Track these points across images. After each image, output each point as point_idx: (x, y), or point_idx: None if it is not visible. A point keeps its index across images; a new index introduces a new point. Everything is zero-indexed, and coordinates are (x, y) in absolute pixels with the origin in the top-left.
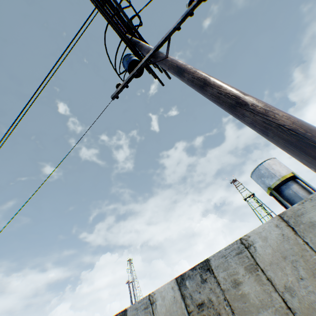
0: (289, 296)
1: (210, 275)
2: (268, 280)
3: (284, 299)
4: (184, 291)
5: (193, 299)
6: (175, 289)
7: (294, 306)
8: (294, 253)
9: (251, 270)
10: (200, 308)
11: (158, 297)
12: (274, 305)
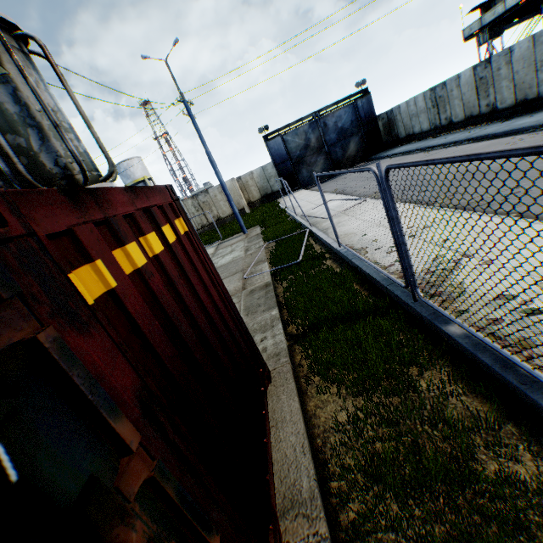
0: None
1: None
2: None
3: None
4: None
5: None
6: None
7: None
8: None
9: None
10: None
11: None
12: None
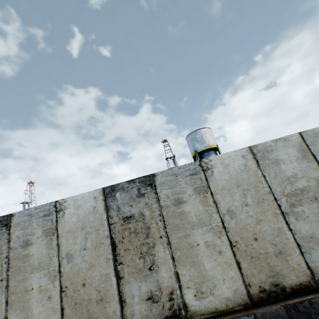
0: (229, 218)
1: (151, 191)
2: (215, 203)
3: (223, 220)
4: (111, 203)
5: (120, 212)
6: (98, 200)
7: (230, 227)
8: (249, 183)
9: (200, 192)
10: (126, 222)
11: (70, 206)
12: (211, 225)
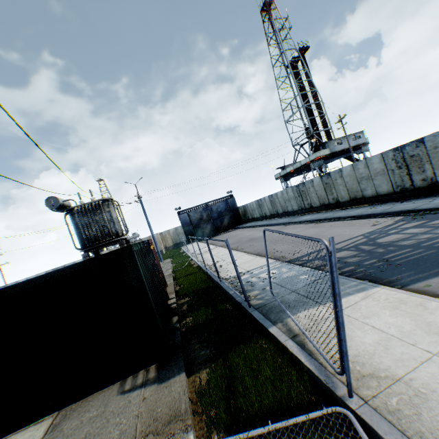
0: None
1: None
2: None
3: None
4: None
5: None
6: None
7: None
8: None
9: None
10: None
11: None
12: None
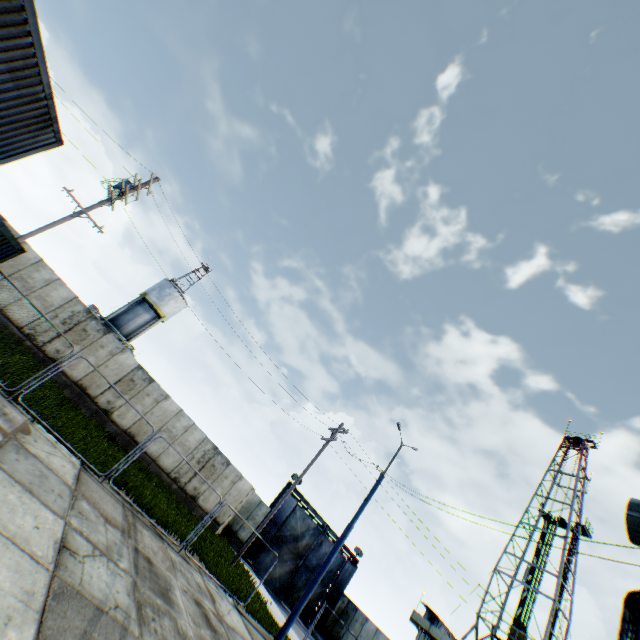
0: None
1: None
2: None
3: None
4: None
5: None
6: None
7: None
8: (23, 262)
9: None
10: None
11: None
12: None
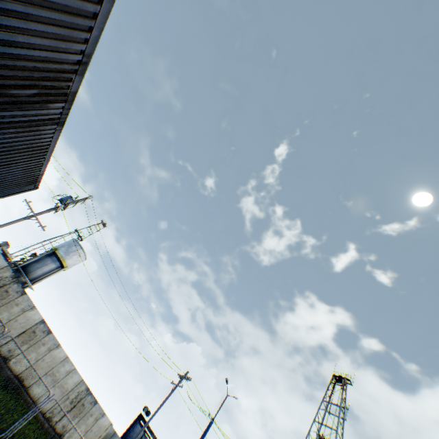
0: None
1: None
2: None
3: None
4: None
5: None
6: None
7: None
8: None
9: None
10: None
11: None
12: None
